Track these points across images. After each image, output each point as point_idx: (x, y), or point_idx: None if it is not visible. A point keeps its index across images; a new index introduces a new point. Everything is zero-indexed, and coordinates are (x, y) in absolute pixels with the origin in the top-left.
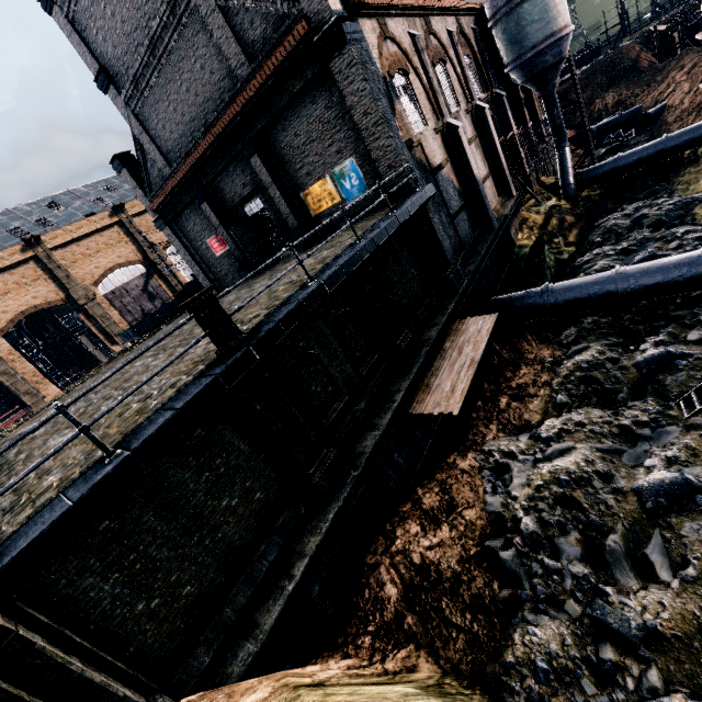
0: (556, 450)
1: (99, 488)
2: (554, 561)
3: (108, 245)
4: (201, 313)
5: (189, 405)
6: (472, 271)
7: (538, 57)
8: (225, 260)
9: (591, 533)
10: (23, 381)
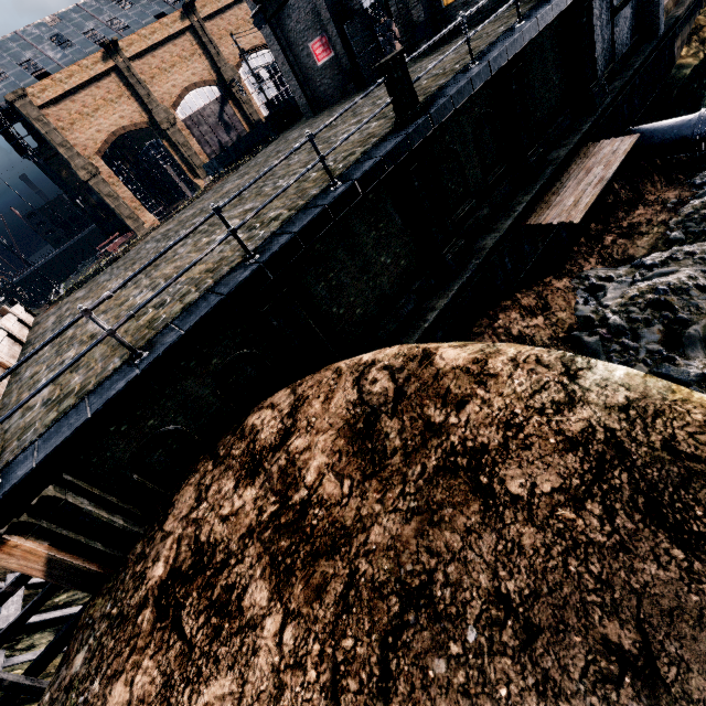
0: (658, 273)
1: (339, 200)
2: (633, 342)
3: (181, 58)
4: (395, 74)
5: (387, 155)
6: (618, 88)
7: None
8: (327, 72)
9: (674, 326)
10: (125, 205)
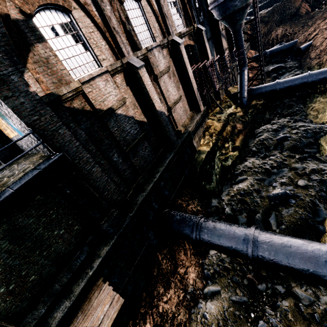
0: None
1: None
2: None
3: None
4: None
5: None
6: (137, 206)
7: (230, 1)
8: None
9: None
10: None
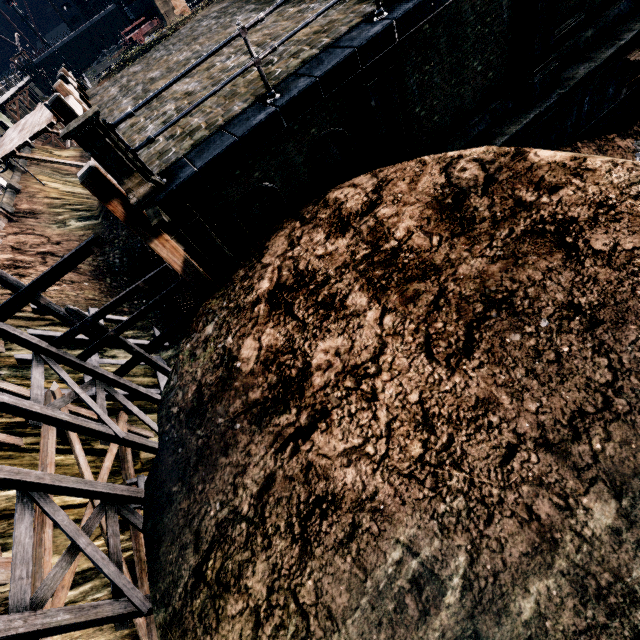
0: None
1: None
2: None
3: None
4: None
5: None
6: None
7: None
8: None
9: None
10: None
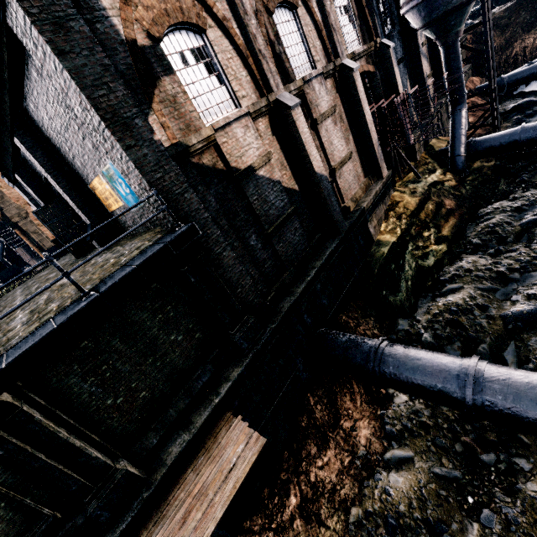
0: None
1: None
2: None
3: None
4: None
5: None
6: (281, 314)
7: None
8: None
9: None
10: None
